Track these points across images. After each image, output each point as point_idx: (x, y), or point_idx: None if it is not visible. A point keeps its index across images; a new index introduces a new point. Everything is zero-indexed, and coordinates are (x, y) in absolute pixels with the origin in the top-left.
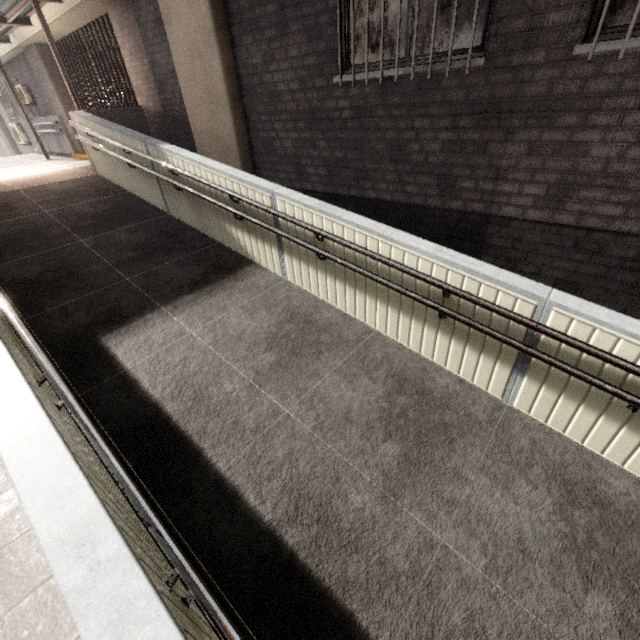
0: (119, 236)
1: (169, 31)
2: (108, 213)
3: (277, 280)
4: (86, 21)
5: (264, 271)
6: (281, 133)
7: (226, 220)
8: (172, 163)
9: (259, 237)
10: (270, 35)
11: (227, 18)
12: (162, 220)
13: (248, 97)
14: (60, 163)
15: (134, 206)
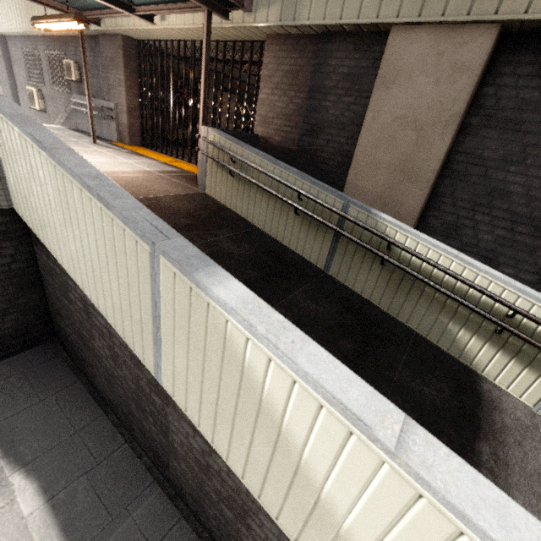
0: (307, 305)
1: (381, 93)
2: (263, 260)
3: (530, 412)
4: (211, 38)
5: (503, 393)
6: (483, 225)
7: (457, 320)
8: (390, 236)
9: (521, 359)
10: (532, 141)
11: (469, 106)
12: (327, 282)
13: (450, 180)
14: (120, 155)
15: (281, 252)
